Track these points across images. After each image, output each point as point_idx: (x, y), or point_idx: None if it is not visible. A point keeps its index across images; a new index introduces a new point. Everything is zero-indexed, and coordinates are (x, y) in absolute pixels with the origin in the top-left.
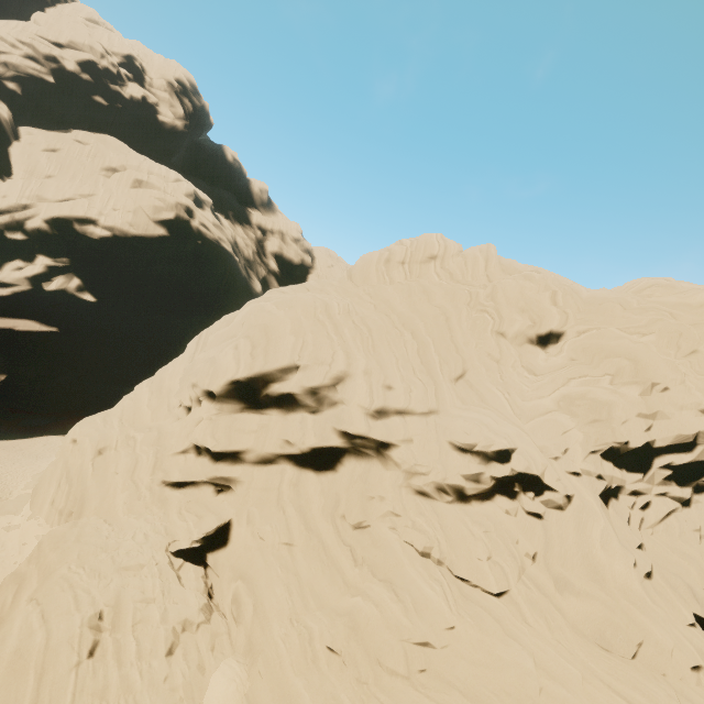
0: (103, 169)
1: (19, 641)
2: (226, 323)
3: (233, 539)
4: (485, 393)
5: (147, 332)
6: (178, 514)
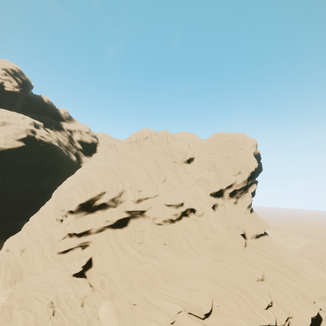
0: None
1: (24, 320)
2: (69, 181)
3: (94, 263)
4: (173, 184)
5: (23, 192)
6: (68, 262)
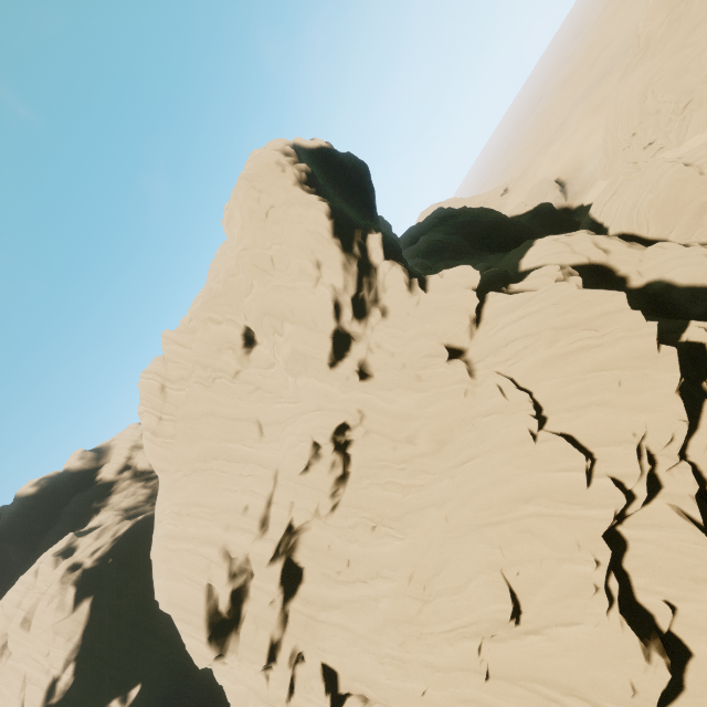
0: (0, 659)
1: None
2: None
3: (334, 667)
4: (276, 417)
5: None
6: (309, 702)
